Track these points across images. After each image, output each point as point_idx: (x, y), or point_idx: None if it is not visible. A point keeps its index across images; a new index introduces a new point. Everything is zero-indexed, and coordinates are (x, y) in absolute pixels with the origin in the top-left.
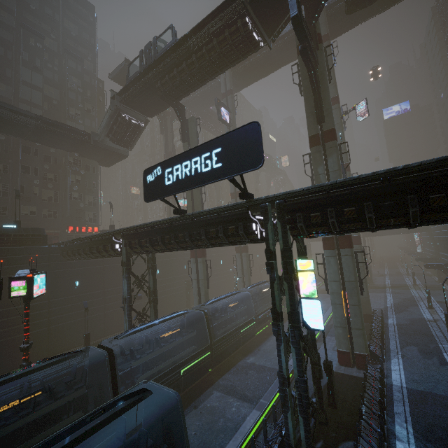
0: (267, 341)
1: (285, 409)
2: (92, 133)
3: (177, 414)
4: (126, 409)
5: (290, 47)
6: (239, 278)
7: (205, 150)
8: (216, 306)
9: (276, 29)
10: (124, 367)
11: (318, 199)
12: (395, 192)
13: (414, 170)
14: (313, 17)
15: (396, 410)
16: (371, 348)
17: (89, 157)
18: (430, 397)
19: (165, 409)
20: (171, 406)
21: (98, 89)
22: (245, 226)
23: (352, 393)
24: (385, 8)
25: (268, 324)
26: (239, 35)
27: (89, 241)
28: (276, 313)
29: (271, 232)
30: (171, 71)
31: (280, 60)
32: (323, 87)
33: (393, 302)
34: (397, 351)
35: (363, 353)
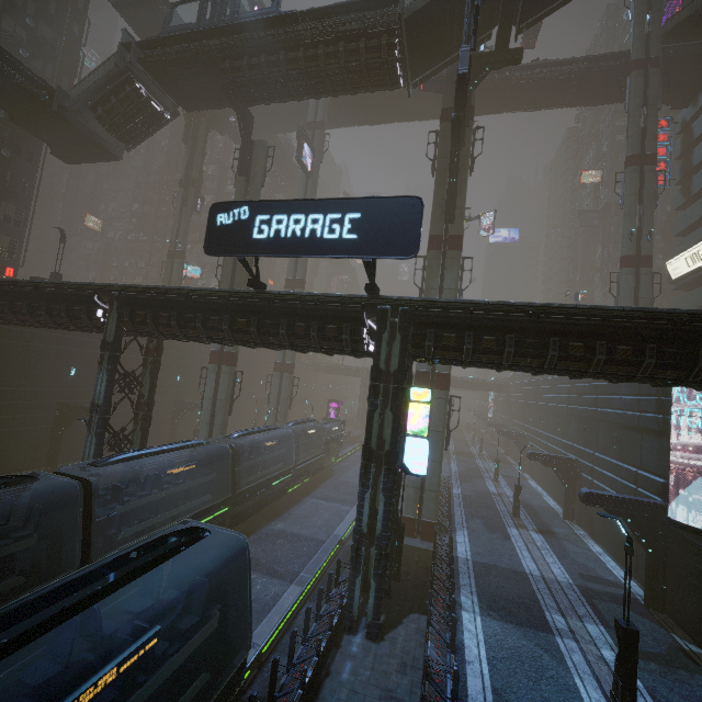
0: (302, 503)
1: (355, 573)
2: (58, 89)
3: (240, 563)
4: (181, 548)
5: (419, 99)
6: (271, 410)
7: (335, 209)
8: (243, 443)
9: (424, 72)
10: (100, 514)
11: (459, 318)
12: (540, 331)
13: (561, 312)
14: (472, 82)
15: (462, 582)
16: (438, 517)
17: (33, 130)
18: (494, 570)
19: (218, 559)
20: (232, 554)
21: (74, 7)
22: (353, 329)
23: (416, 565)
24: (535, 108)
25: (302, 481)
26: (379, 56)
27: (31, 291)
28: (369, 451)
29: (386, 346)
30: (254, 54)
31: (401, 111)
32: (462, 177)
33: (458, 471)
34: (463, 523)
35: (432, 520)
